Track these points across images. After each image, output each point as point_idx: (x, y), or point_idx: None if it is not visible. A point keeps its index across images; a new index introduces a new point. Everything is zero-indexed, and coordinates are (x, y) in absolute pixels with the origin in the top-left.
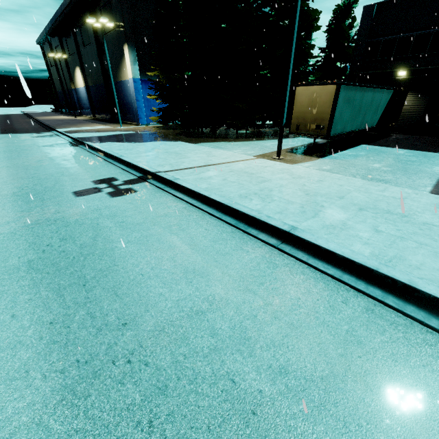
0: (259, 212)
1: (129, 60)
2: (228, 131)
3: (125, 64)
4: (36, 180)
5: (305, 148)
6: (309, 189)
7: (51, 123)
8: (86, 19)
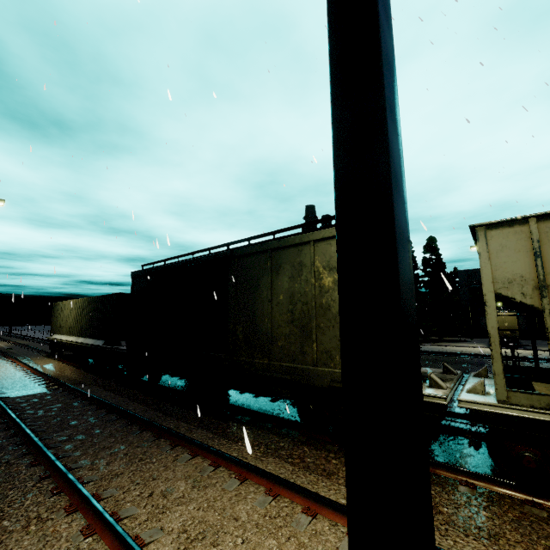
0: None
1: None
2: None
3: None
4: None
5: None
6: None
7: None
8: None
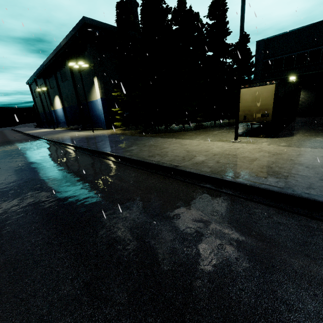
0: (292, 190)
1: (98, 87)
2: (175, 127)
3: (94, 90)
4: (47, 180)
5: (247, 132)
6: (302, 163)
7: (38, 134)
8: (64, 65)
